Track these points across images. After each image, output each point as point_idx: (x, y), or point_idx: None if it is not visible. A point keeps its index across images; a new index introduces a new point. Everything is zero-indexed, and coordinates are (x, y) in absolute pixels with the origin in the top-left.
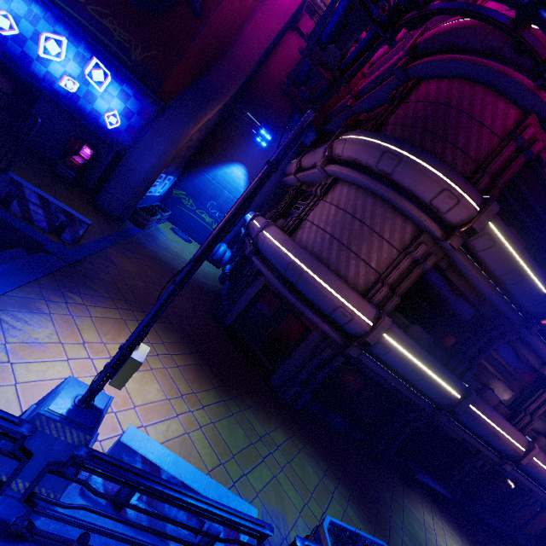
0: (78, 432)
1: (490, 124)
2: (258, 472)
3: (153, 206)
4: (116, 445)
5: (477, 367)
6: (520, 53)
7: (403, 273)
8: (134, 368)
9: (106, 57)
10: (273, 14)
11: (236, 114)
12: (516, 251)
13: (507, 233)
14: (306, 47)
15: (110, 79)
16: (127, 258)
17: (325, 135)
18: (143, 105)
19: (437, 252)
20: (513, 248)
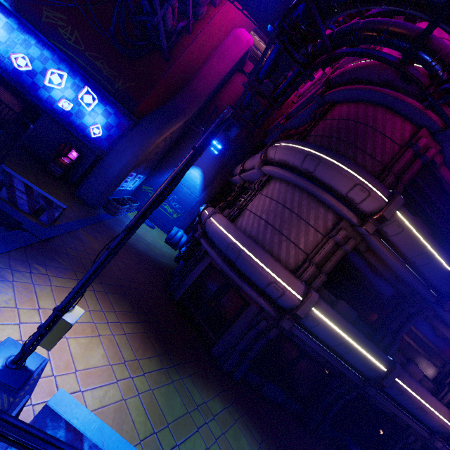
0: (2, 393)
1: (390, 135)
2: (191, 442)
3: (124, 198)
4: (42, 409)
5: (400, 341)
6: (408, 82)
7: (327, 254)
8: (64, 329)
9: (95, 86)
10: (223, 60)
11: (195, 130)
12: (422, 236)
13: (413, 221)
14: (248, 81)
15: (97, 102)
16: (95, 237)
17: (264, 146)
18: (121, 120)
19: (355, 236)
20: (419, 234)
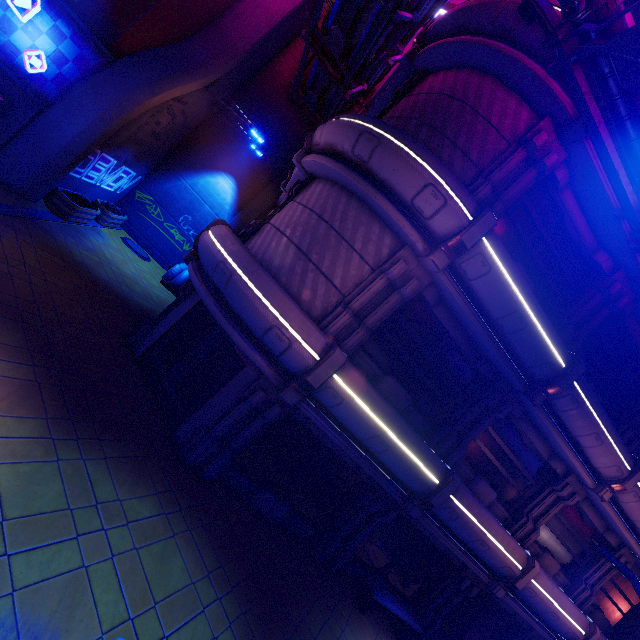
0: None
1: (497, 124)
2: (46, 554)
3: (97, 201)
4: None
5: (470, 448)
6: (529, 20)
7: (375, 299)
8: None
9: None
10: None
11: (228, 111)
12: (518, 285)
13: (507, 259)
14: (308, 29)
15: (39, 9)
16: None
17: None
18: (83, 52)
19: (421, 276)
20: (513, 281)
